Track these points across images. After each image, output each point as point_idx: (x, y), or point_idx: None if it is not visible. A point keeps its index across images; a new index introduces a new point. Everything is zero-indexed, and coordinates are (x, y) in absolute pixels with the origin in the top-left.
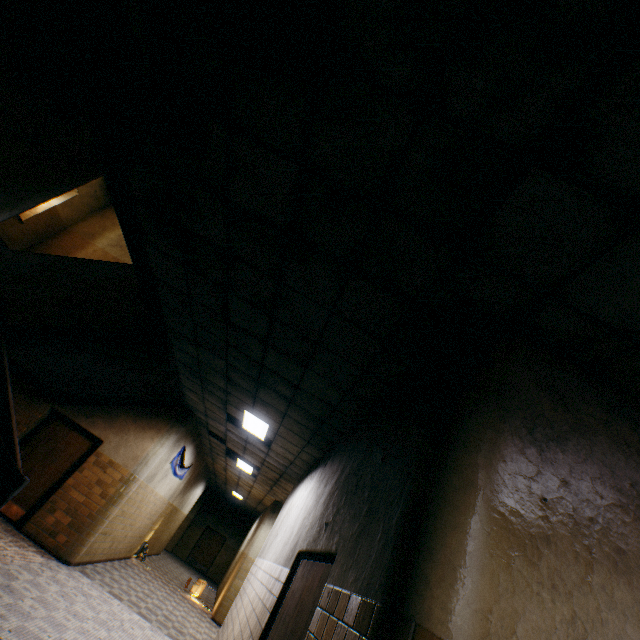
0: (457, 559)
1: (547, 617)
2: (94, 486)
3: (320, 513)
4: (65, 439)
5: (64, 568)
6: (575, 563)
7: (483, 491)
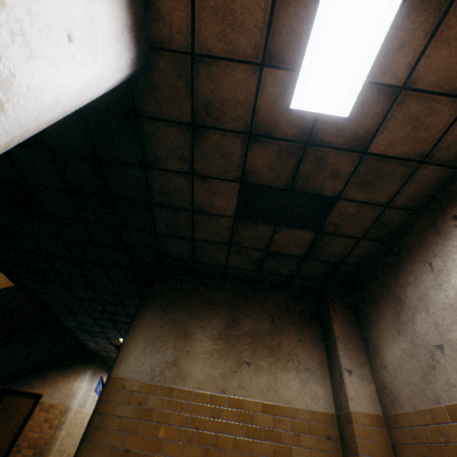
0: (124, 354)
1: (152, 359)
2: (43, 424)
3: None
4: (16, 404)
5: None
6: (167, 341)
7: (138, 331)
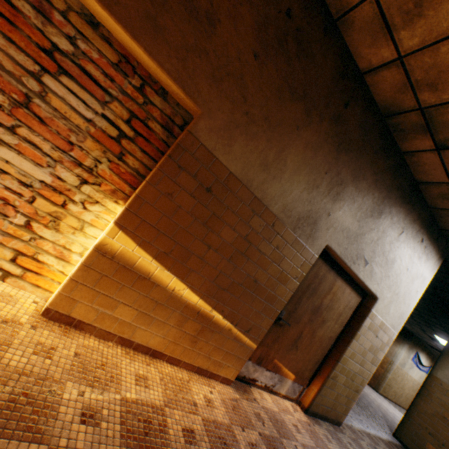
0: (440, 366)
1: None
2: None
3: None
4: None
5: (376, 392)
6: None
7: None
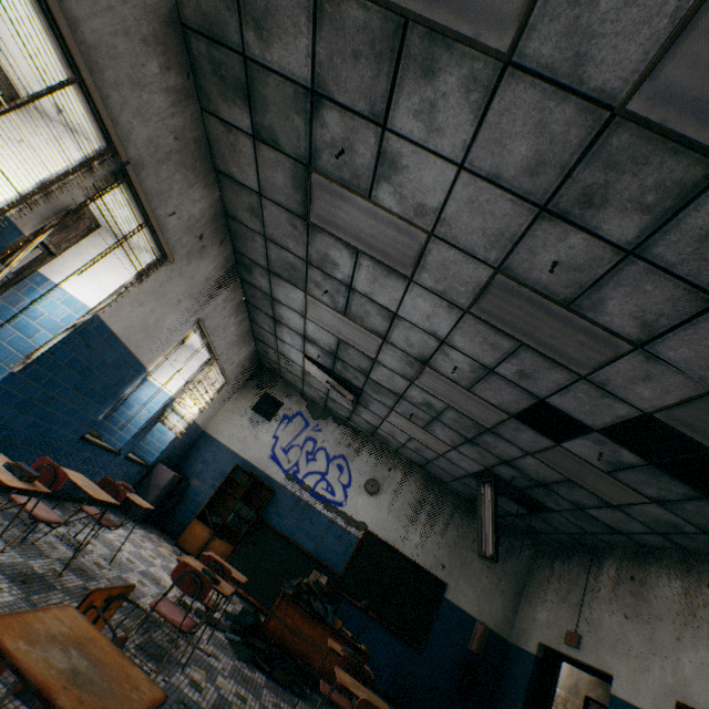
0: None
1: None
2: None
3: (598, 681)
4: None
5: None
6: None
7: None
